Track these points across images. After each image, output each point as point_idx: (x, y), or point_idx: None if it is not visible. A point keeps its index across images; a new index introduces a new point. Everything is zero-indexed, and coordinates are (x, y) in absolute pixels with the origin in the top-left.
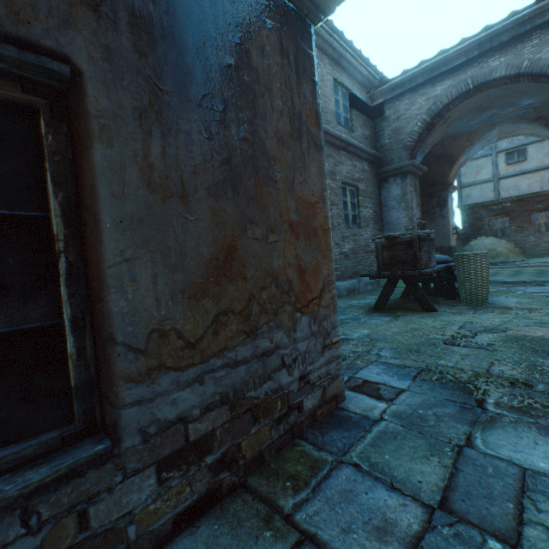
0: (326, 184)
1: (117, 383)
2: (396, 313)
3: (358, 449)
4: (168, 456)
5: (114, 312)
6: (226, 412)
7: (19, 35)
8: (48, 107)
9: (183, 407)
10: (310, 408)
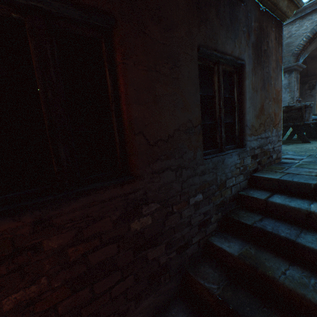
0: (282, 84)
1: (246, 135)
2: (287, 144)
3: (294, 166)
4: (252, 155)
5: (247, 119)
6: (259, 150)
7: (239, 57)
8: (235, 71)
9: (254, 145)
10: (273, 158)
